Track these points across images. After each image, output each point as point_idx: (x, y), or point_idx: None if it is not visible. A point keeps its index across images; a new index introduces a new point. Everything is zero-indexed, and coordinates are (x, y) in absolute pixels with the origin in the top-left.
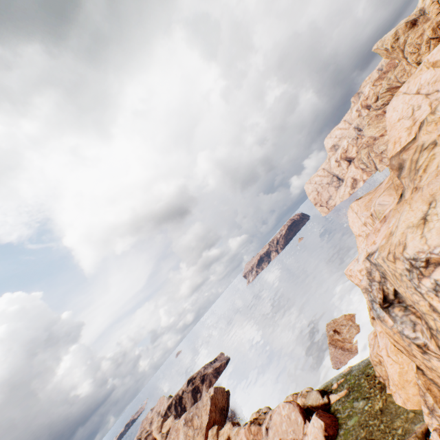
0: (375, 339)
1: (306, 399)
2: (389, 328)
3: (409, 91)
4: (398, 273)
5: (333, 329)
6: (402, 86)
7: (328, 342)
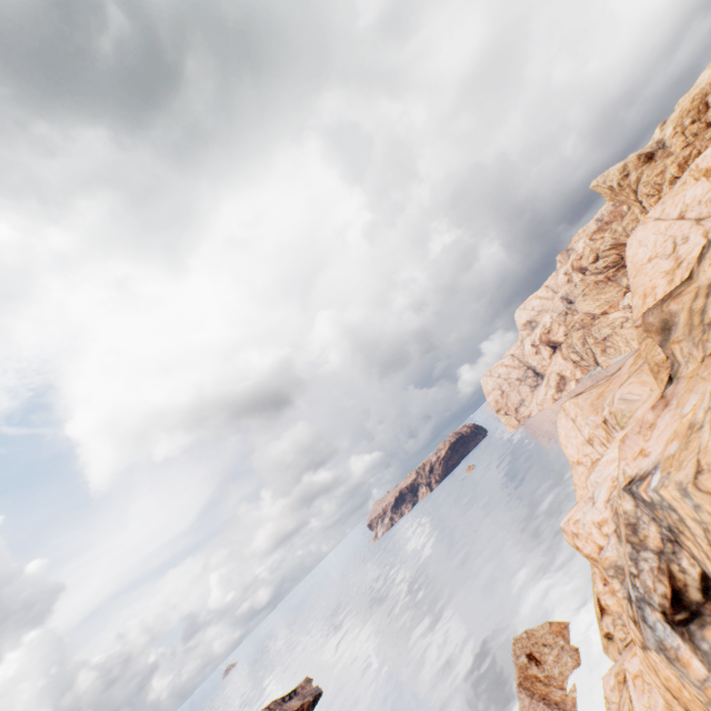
0: (621, 690)
1: None
2: (695, 686)
3: (665, 216)
4: None
5: (526, 652)
6: (652, 210)
7: (518, 680)
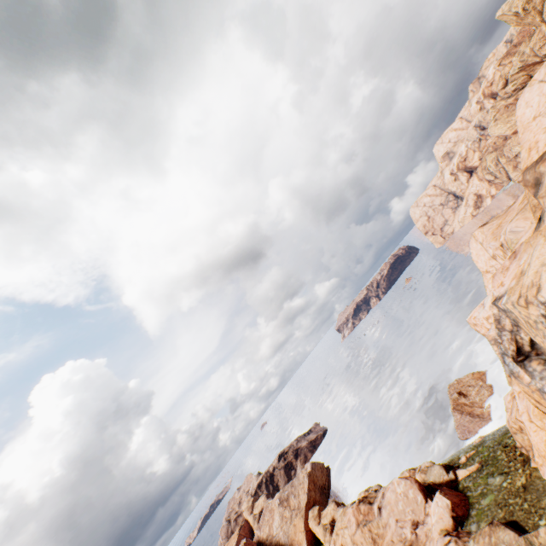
0: (512, 401)
1: (426, 475)
2: (526, 386)
3: None
4: (532, 320)
5: (457, 391)
6: (537, 72)
7: (452, 407)
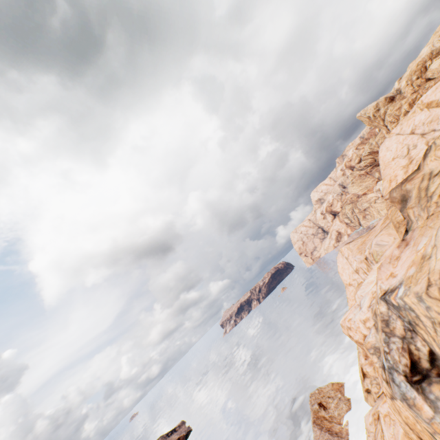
0: (376, 424)
1: None
2: (425, 422)
3: (402, 132)
4: None
5: (318, 402)
6: (395, 128)
7: (313, 419)
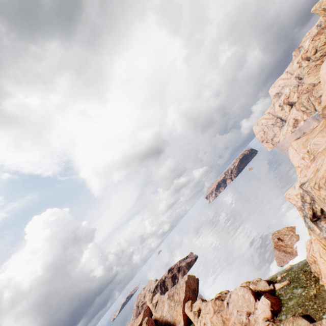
0: (310, 245)
1: (256, 285)
2: (317, 235)
3: None
4: (321, 197)
5: (277, 237)
6: None
7: (274, 246)
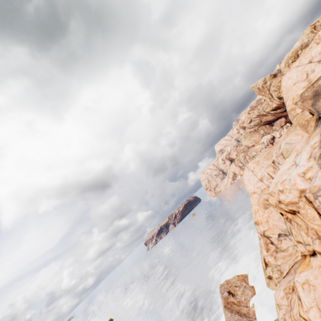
0: (291, 295)
1: None
2: None
3: (301, 64)
4: None
5: (227, 290)
6: (294, 64)
7: (224, 304)
